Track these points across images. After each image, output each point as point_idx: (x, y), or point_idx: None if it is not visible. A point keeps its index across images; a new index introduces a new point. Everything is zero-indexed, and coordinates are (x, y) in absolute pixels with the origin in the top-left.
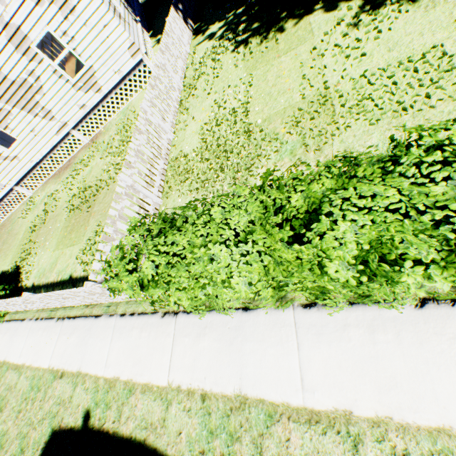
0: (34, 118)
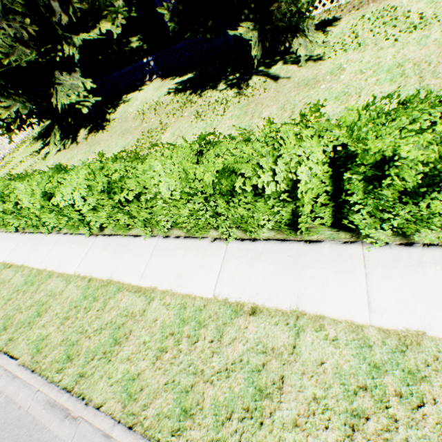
0: None
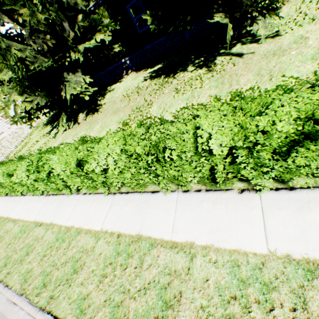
0: None
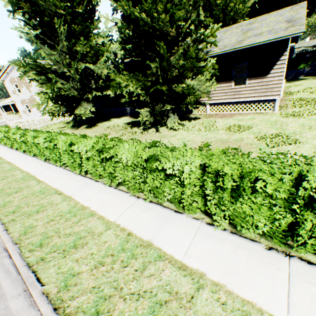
0: (38, 111)
